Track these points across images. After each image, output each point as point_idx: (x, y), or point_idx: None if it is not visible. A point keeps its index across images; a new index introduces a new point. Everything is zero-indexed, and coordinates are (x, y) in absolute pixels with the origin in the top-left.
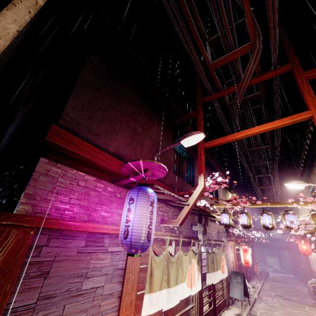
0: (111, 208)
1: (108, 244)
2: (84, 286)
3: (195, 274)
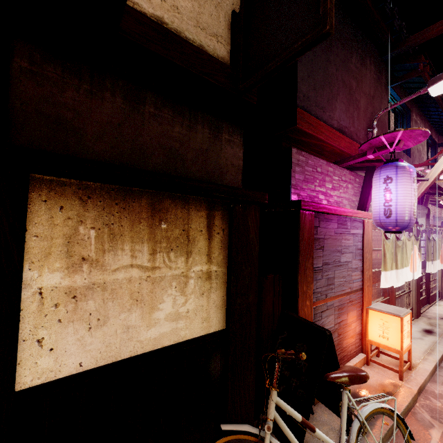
0: (340, 192)
1: (350, 227)
2: (341, 259)
3: (416, 261)
